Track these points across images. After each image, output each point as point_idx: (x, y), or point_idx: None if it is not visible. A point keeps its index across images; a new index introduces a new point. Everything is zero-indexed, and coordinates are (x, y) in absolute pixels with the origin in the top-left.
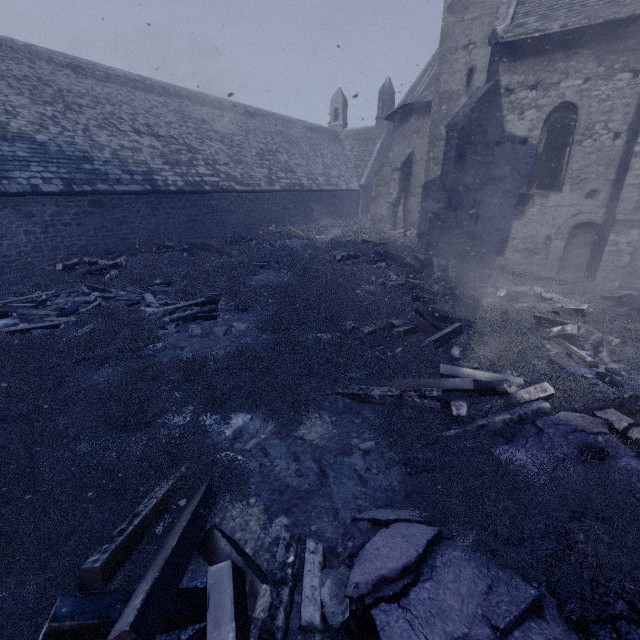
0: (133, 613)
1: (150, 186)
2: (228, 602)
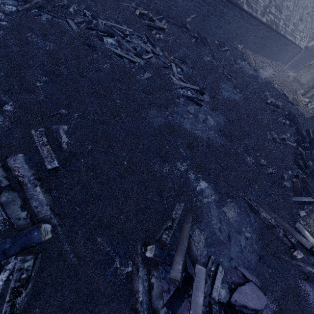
0: (180, 273)
1: None
2: (202, 285)
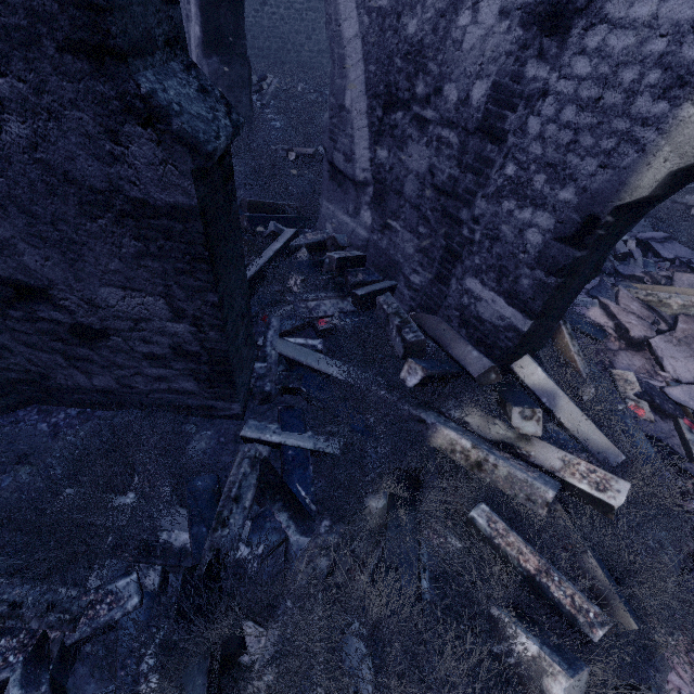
0: None
1: None
2: None
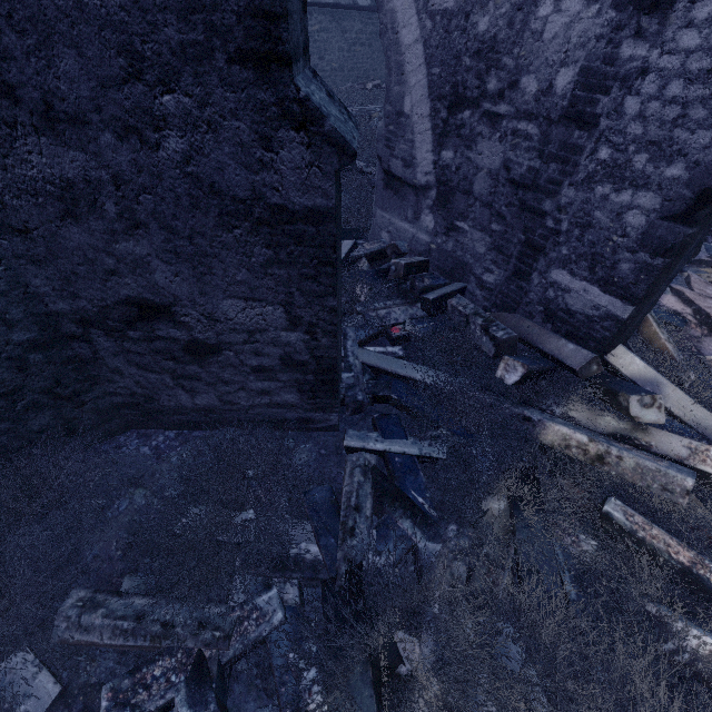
0: None
1: None
2: None
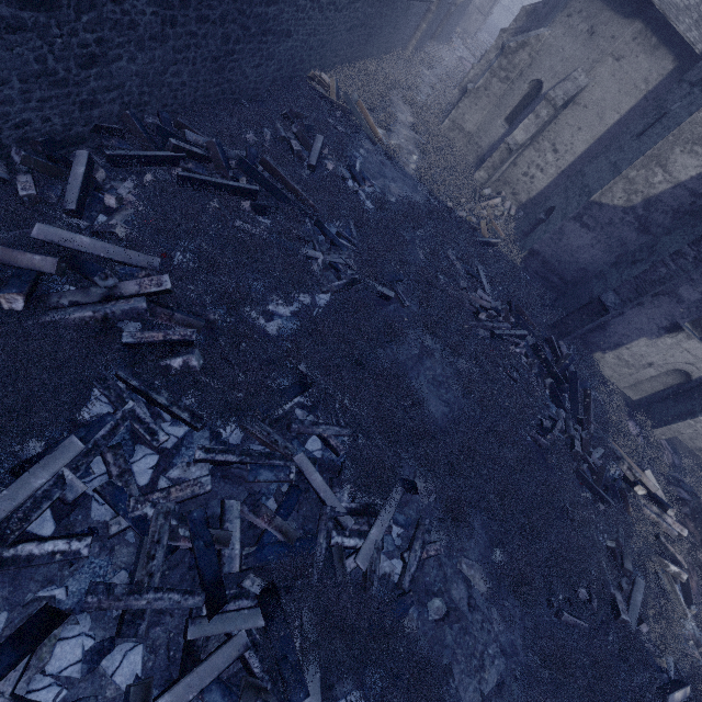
0: None
1: None
2: None
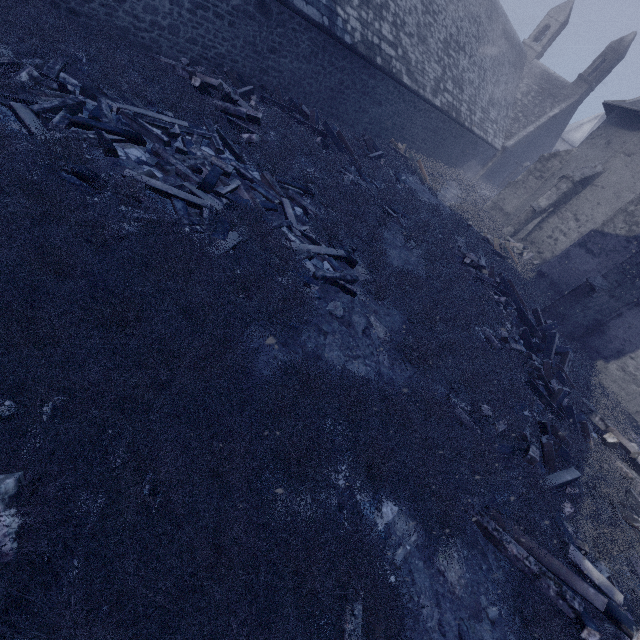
0: None
1: (328, 20)
2: None
